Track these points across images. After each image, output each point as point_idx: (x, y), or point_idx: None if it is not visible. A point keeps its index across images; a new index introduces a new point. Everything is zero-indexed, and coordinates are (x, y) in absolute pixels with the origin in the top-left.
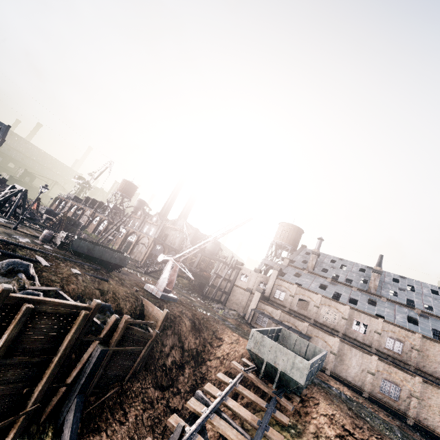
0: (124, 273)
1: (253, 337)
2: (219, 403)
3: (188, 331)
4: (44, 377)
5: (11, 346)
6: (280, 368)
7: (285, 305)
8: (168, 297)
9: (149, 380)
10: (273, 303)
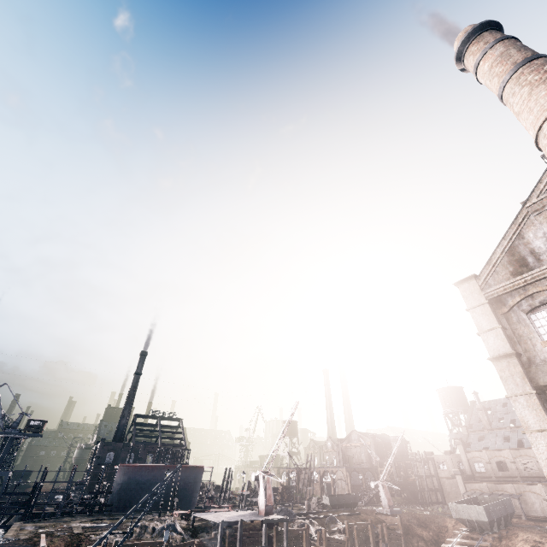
0: (357, 509)
1: (452, 508)
2: None
3: (420, 528)
4: None
5: None
6: (474, 518)
7: (490, 475)
8: (394, 510)
9: None
10: (480, 478)
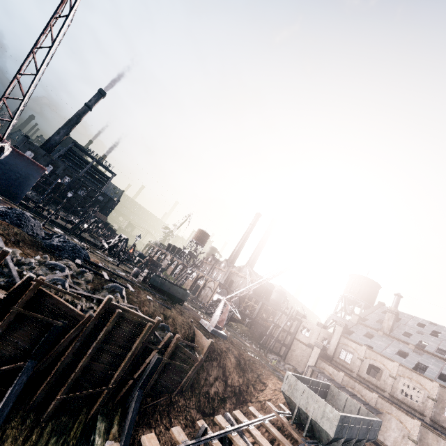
0: (186, 308)
1: (287, 380)
2: (243, 427)
3: (232, 368)
4: (121, 365)
5: (107, 337)
6: (311, 415)
7: (352, 369)
8: (218, 333)
9: (193, 401)
10: (338, 365)
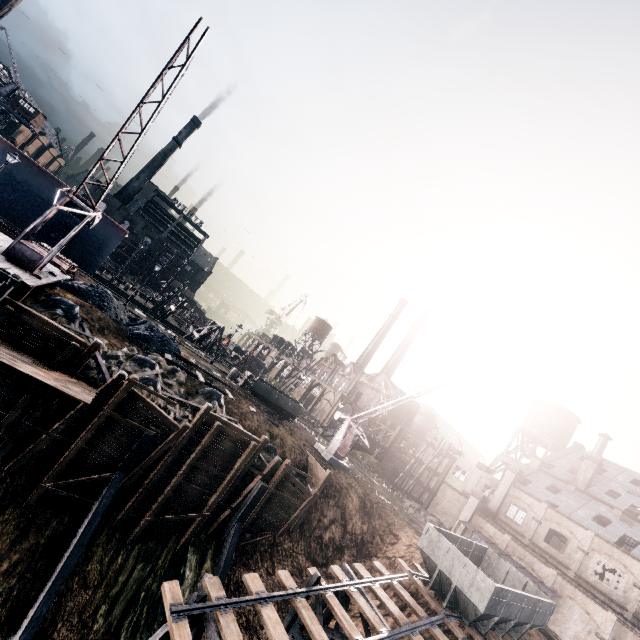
0: (296, 427)
1: (427, 534)
2: (365, 584)
3: (354, 510)
4: (218, 490)
5: (203, 454)
6: (456, 582)
7: (524, 533)
8: (338, 463)
9: (302, 546)
10: (503, 525)
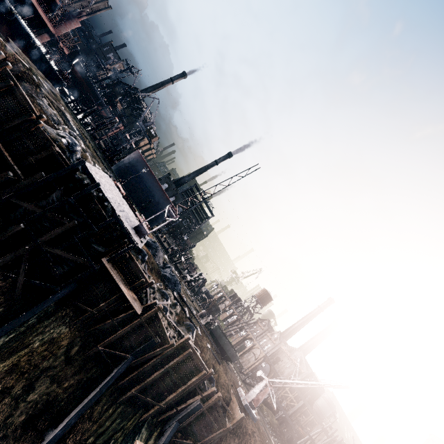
0: (229, 368)
1: None
2: None
3: None
4: (174, 393)
5: (175, 365)
6: None
7: None
8: (250, 411)
9: None
10: None
